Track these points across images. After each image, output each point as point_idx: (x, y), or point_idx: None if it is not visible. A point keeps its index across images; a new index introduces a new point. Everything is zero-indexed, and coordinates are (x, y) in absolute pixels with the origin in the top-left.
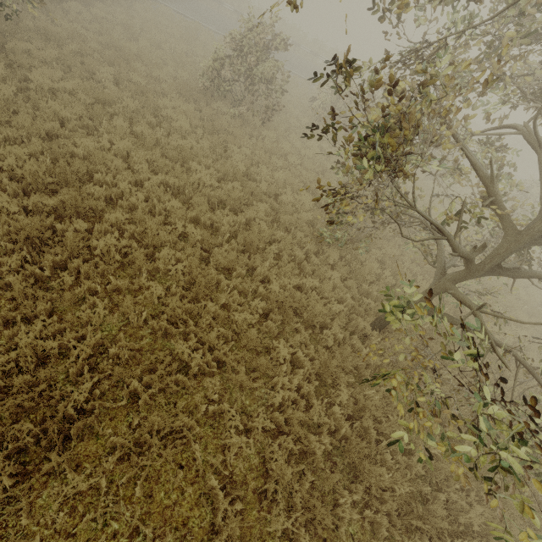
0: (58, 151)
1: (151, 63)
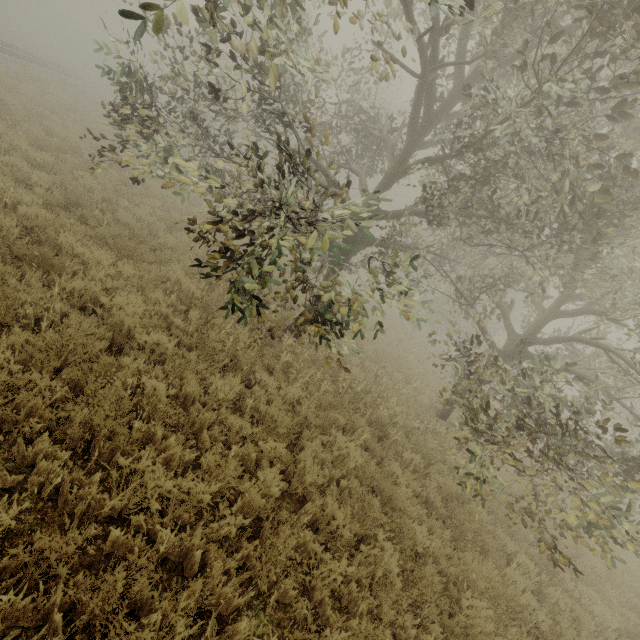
0: None
1: None
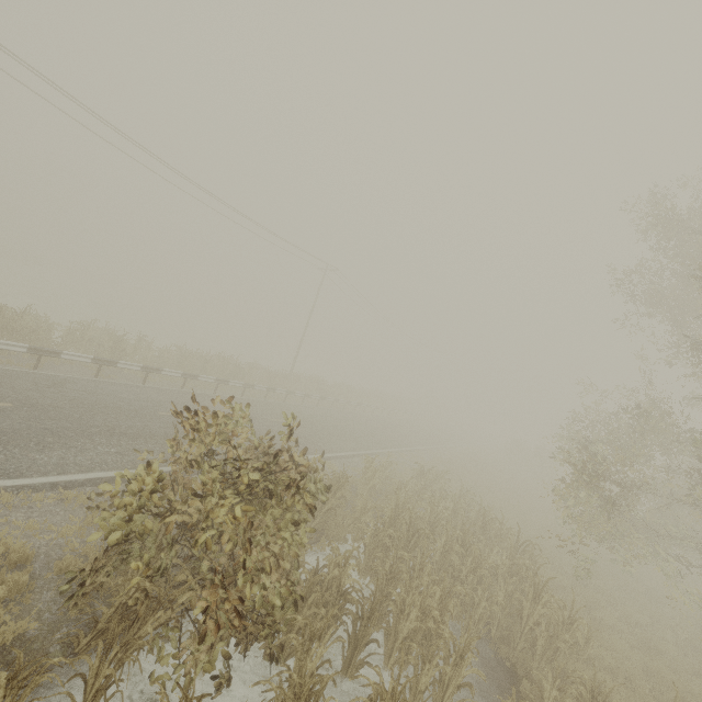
0: None
1: None
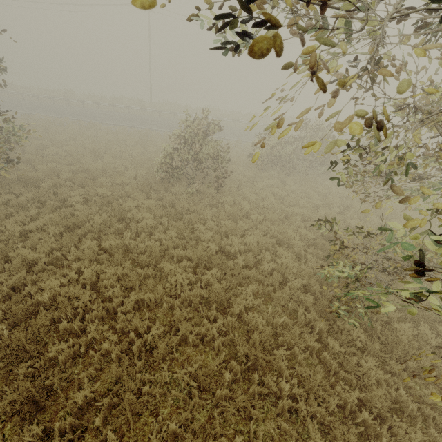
0: (18, 309)
1: (114, 172)
